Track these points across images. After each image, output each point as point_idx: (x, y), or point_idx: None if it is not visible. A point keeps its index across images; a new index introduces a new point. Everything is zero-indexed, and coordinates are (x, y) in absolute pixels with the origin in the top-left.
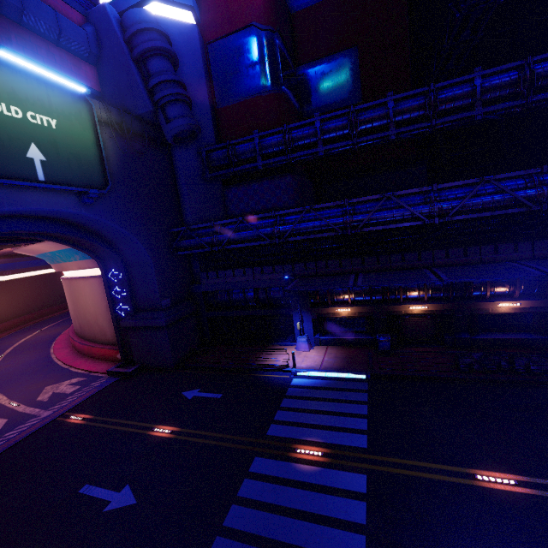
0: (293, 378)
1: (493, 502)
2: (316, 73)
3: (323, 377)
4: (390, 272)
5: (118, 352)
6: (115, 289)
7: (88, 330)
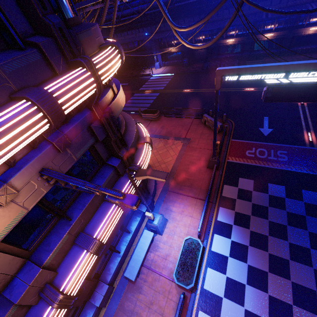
0: (151, 77)
1: (183, 93)
2: None
3: (160, 76)
4: None
5: None
6: None
7: None
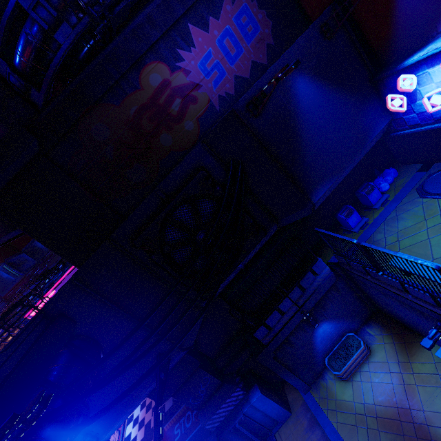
0: None
1: None
2: (31, 248)
3: None
4: None
5: None
6: None
7: None
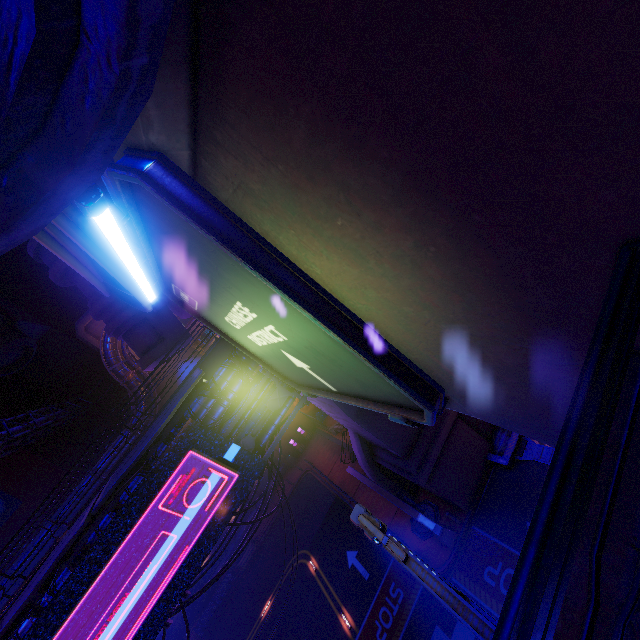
0: None
1: None
2: None
3: None
4: None
5: None
6: None
7: None
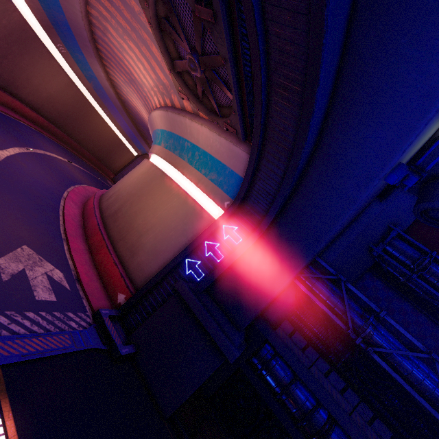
0: None
1: None
2: None
3: None
4: None
5: (126, 292)
6: (212, 242)
7: (122, 226)
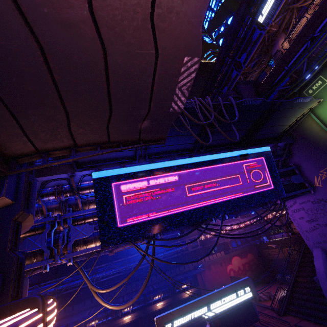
0: None
1: None
2: None
3: None
4: (75, 314)
5: None
6: None
7: None
